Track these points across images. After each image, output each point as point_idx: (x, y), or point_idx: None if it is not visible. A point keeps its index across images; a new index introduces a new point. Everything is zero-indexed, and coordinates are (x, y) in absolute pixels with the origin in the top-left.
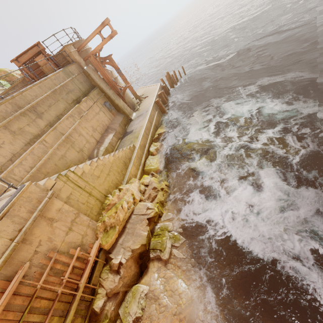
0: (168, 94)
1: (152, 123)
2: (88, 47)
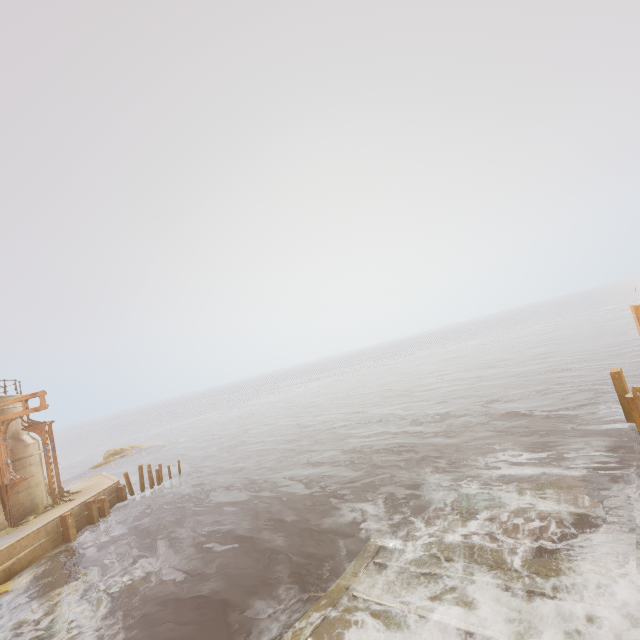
0: (123, 503)
1: (1, 564)
2: (13, 406)
